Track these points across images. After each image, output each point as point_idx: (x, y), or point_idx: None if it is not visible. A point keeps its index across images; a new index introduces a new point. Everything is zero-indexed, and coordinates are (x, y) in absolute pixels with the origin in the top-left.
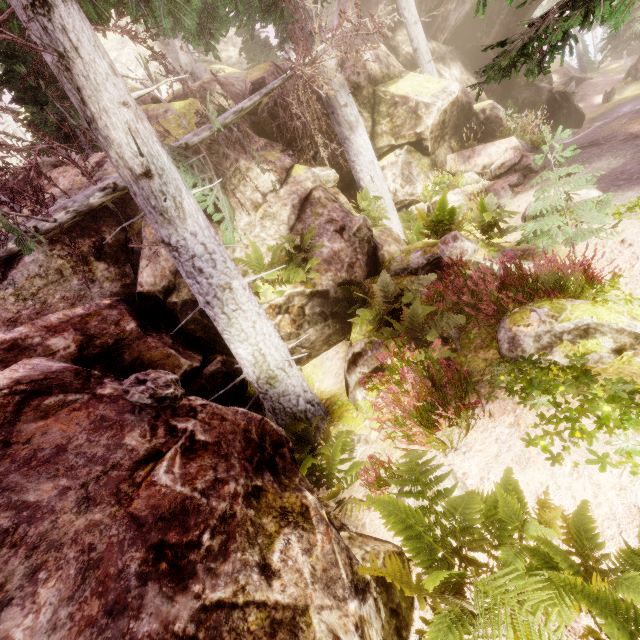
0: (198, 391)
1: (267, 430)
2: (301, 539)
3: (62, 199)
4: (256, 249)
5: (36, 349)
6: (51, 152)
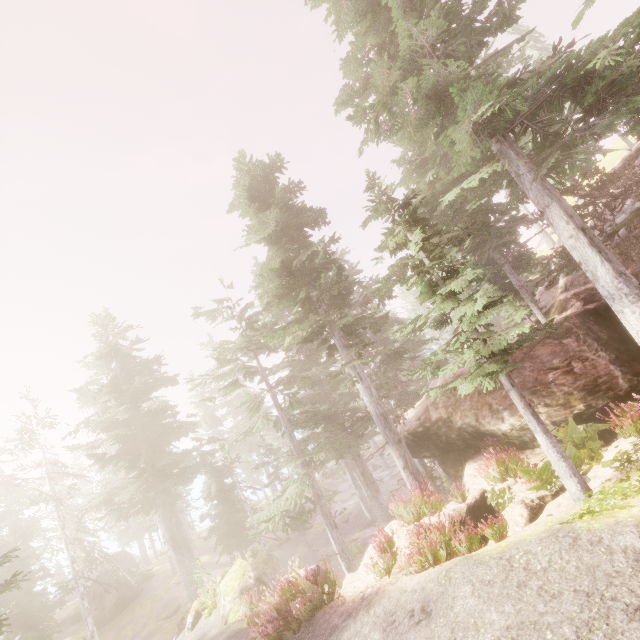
0: None
1: (612, 381)
2: (560, 408)
3: (634, 194)
4: None
5: (596, 296)
6: None
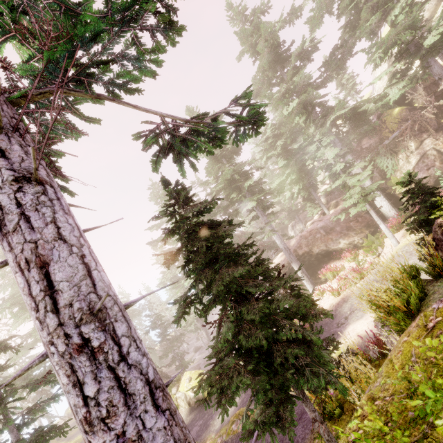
0: (378, 211)
1: (373, 222)
2: (360, 233)
3: (359, 160)
4: (394, 179)
5: None
6: (361, 139)
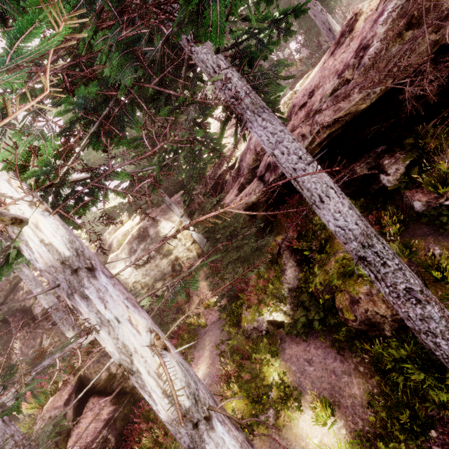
0: None
1: None
2: None
3: None
4: None
5: None
6: None
